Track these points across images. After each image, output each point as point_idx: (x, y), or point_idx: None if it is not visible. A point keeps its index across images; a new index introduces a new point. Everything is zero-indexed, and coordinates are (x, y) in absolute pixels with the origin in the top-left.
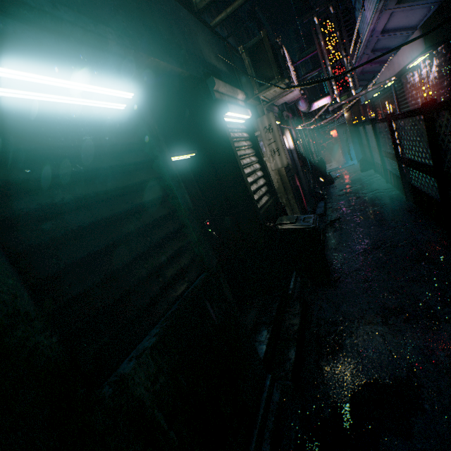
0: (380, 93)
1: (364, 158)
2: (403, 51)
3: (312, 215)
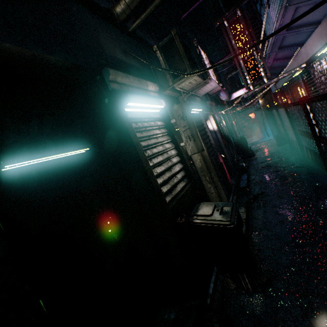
0: (288, 83)
1: (279, 135)
2: (311, 40)
3: (231, 203)
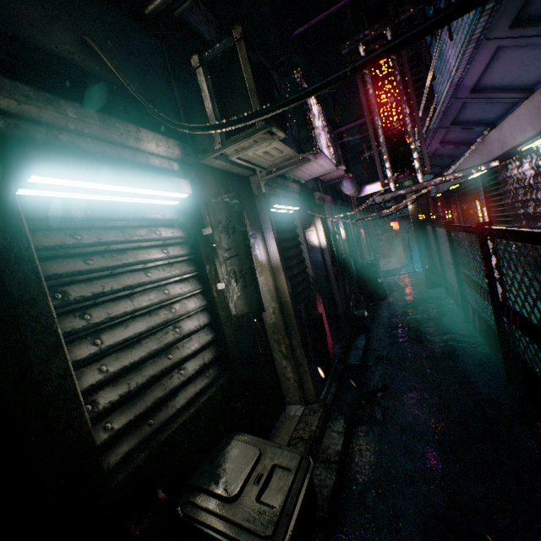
0: (459, 186)
1: (432, 268)
2: (515, 118)
3: (297, 458)
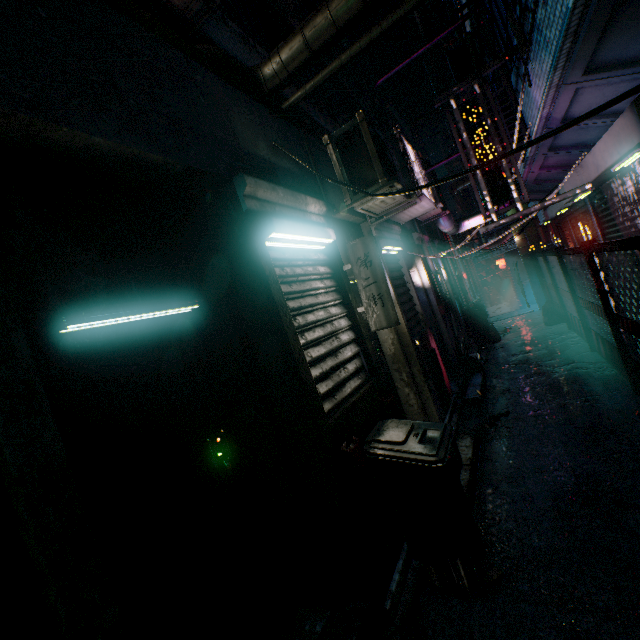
0: (569, 210)
1: (550, 304)
2: (602, 144)
3: (442, 425)
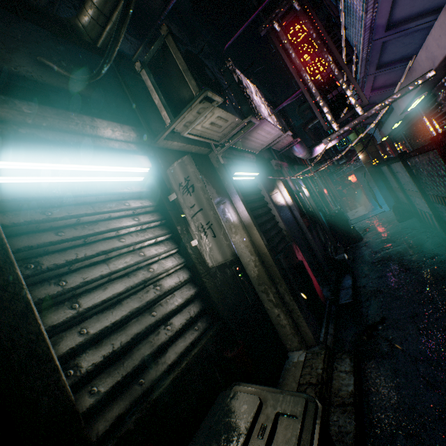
0: (401, 123)
1: (398, 204)
2: (437, 29)
3: (301, 403)
